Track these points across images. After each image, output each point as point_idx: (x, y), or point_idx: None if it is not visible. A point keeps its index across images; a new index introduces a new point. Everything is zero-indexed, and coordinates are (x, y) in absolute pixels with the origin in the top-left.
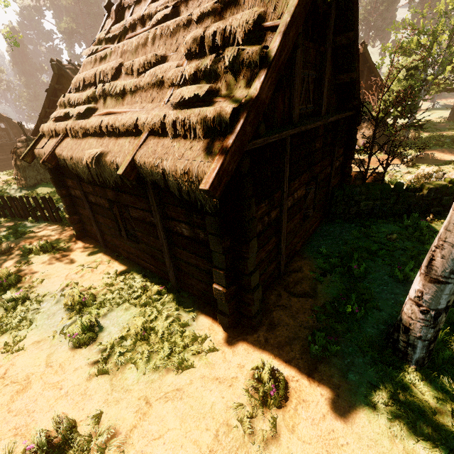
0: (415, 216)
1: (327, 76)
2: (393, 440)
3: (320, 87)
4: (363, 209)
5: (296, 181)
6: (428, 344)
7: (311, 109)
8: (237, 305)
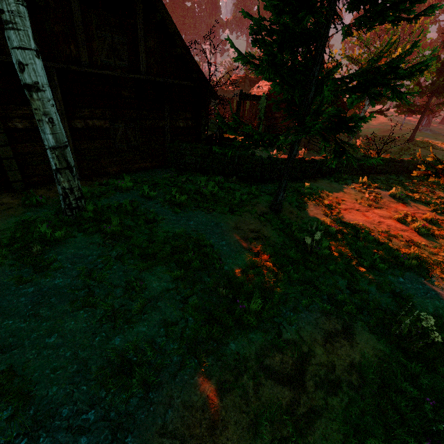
0: (216, 173)
1: (142, 44)
2: (3, 229)
3: (138, 52)
4: (190, 163)
5: (85, 110)
6: (63, 198)
7: (125, 66)
8: (3, 171)
